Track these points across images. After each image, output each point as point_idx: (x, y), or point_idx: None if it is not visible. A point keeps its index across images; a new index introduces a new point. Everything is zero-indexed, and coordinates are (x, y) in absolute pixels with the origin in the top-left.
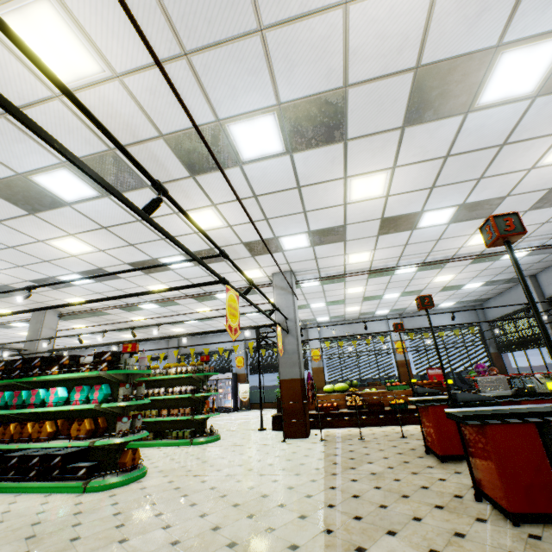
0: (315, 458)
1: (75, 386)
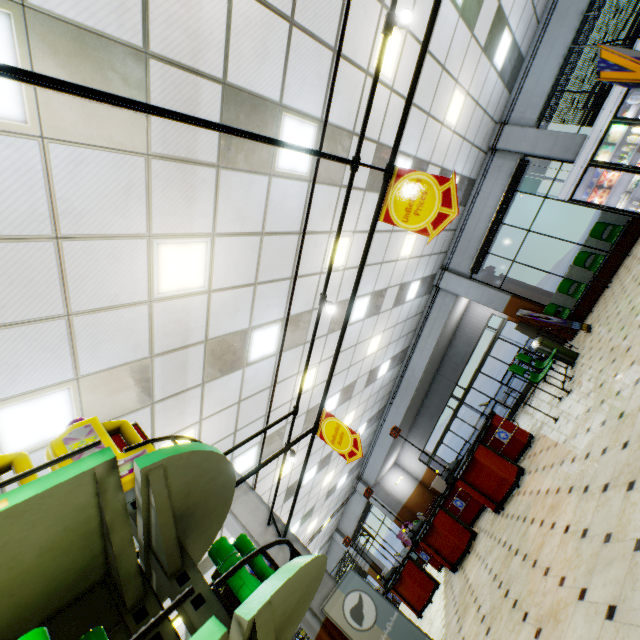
0: None
1: None
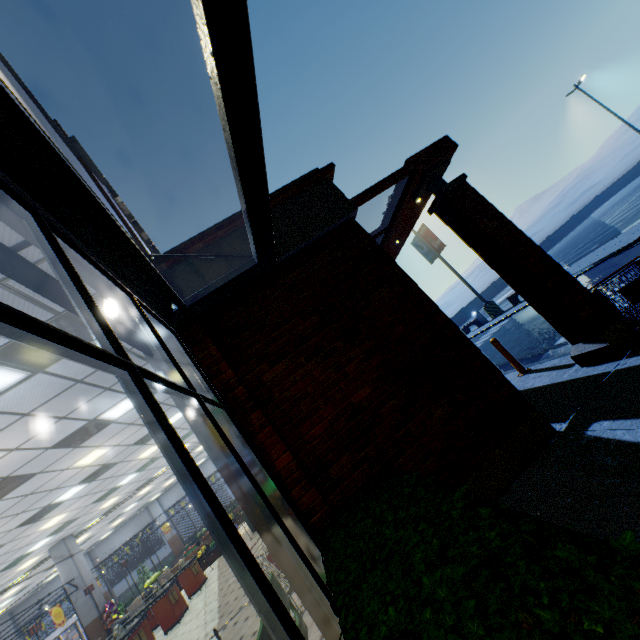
0: None
1: None
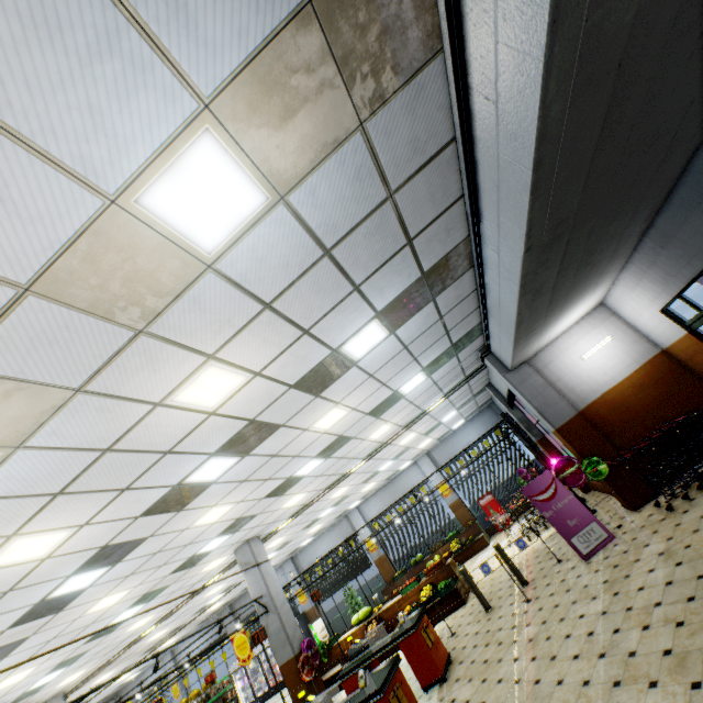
0: None
1: None
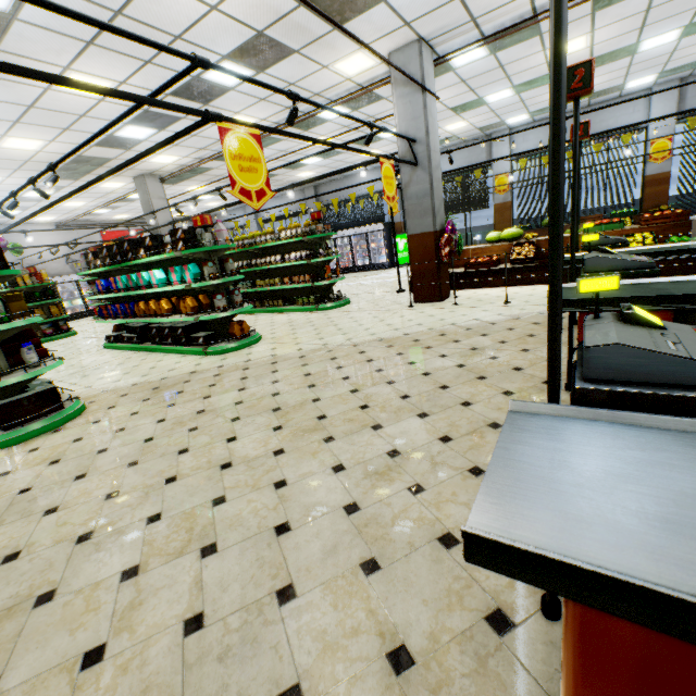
0: (426, 328)
1: (168, 268)
